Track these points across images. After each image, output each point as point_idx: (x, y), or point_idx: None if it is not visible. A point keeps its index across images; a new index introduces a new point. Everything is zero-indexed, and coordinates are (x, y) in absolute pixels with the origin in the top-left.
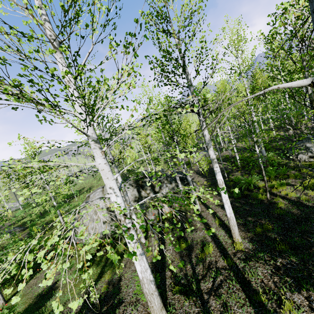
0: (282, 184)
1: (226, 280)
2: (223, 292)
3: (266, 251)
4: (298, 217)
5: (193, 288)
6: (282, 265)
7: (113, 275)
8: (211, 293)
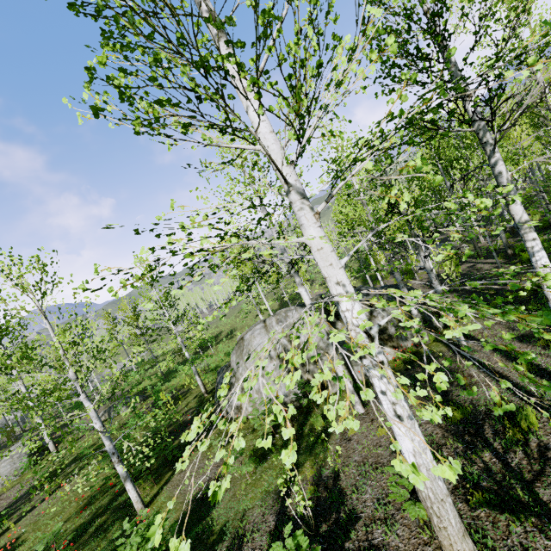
0: None
1: None
2: None
3: None
4: None
5: (520, 497)
6: None
7: (320, 469)
8: None
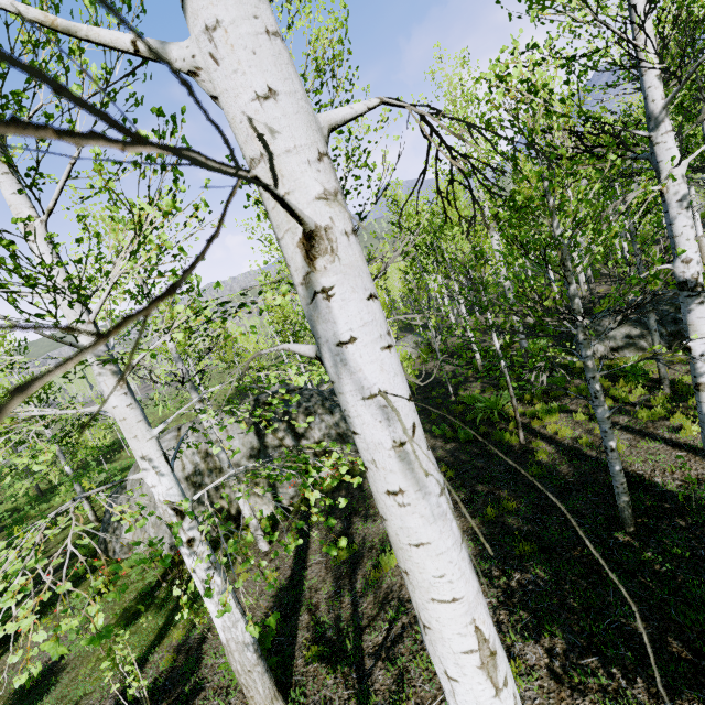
0: (551, 410)
1: (413, 625)
2: (403, 650)
3: (497, 558)
4: (567, 481)
5: (348, 646)
6: (520, 586)
7: (190, 630)
8: (379, 655)
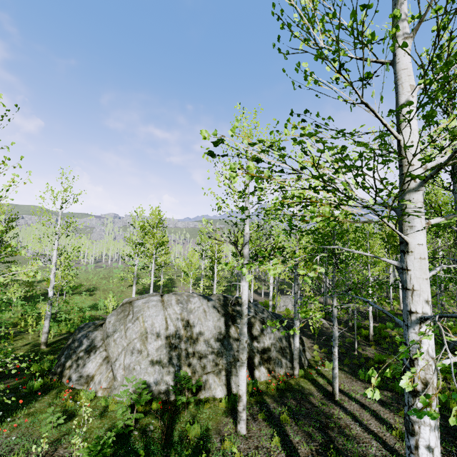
0: None
1: None
2: None
3: None
4: None
5: None
6: None
7: None
8: None
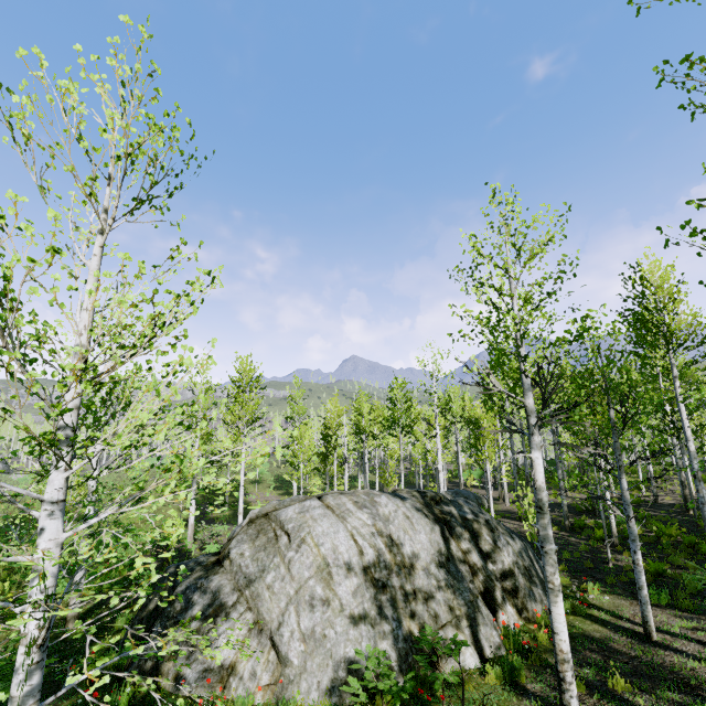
0: None
1: None
2: None
3: None
4: None
5: None
6: None
7: None
8: None
